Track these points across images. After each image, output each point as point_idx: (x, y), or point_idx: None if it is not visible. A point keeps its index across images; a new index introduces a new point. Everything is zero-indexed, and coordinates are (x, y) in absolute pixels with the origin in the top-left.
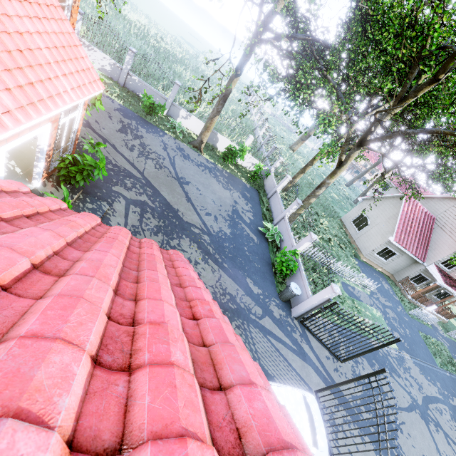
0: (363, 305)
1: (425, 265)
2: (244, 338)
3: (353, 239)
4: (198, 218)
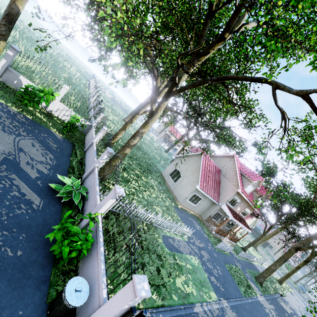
0: (183, 257)
1: (219, 205)
2: None
3: (171, 189)
4: None
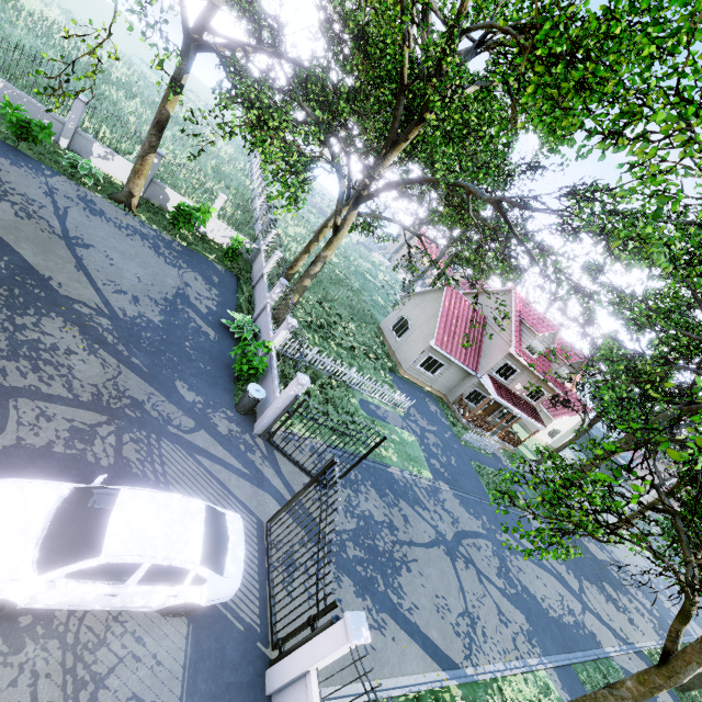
0: (388, 427)
1: (478, 377)
2: (143, 455)
3: (393, 351)
4: (95, 294)
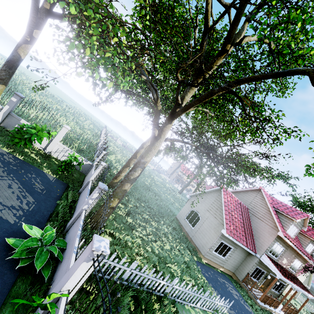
0: None
1: (258, 256)
2: None
3: (190, 237)
4: None
